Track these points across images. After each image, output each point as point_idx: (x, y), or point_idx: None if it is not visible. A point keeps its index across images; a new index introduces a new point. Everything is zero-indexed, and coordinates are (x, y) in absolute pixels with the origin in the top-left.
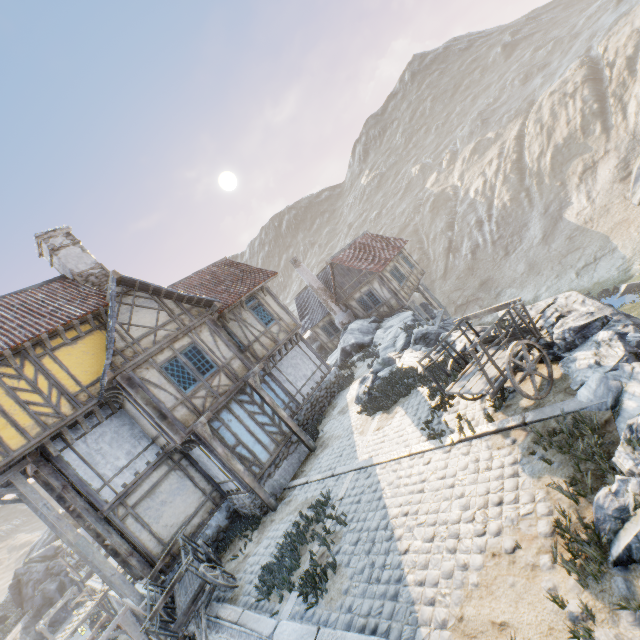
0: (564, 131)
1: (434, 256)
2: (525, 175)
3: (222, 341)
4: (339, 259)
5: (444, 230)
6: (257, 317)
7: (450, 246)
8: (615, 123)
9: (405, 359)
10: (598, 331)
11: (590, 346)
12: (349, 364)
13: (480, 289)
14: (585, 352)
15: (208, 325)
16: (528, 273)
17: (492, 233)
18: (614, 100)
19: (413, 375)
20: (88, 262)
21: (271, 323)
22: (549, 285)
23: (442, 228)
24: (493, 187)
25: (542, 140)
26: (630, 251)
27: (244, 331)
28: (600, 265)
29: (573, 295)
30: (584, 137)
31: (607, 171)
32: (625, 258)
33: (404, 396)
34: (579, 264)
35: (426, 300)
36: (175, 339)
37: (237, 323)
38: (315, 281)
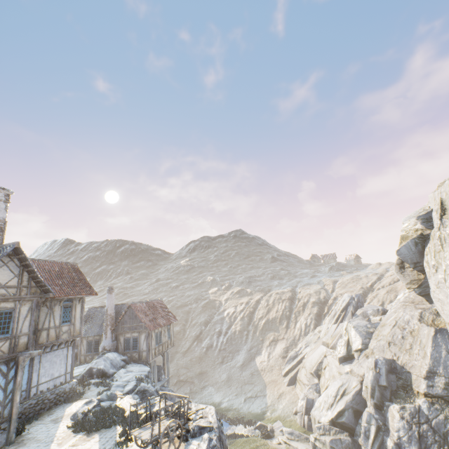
0: (274, 314)
1: (188, 335)
2: (251, 322)
3: (31, 318)
4: (136, 306)
5: (202, 323)
6: (62, 313)
7: (199, 335)
8: (291, 327)
9: (124, 401)
10: (207, 432)
11: (200, 439)
12: (86, 383)
13: (198, 376)
14: (197, 441)
15: (33, 303)
16: (225, 382)
17: (222, 343)
18: (294, 316)
19: (121, 415)
20: (1, 215)
21: (67, 323)
22: (230, 398)
23: (202, 321)
24: (236, 317)
25: (265, 311)
26: (270, 401)
27: (47, 318)
28: (256, 401)
29: (213, 409)
30: (279, 323)
31: (280, 348)
32: (267, 404)
33: (106, 427)
34: (249, 394)
35: (163, 364)
36: (6, 300)
37: (48, 310)
38: (112, 308)
